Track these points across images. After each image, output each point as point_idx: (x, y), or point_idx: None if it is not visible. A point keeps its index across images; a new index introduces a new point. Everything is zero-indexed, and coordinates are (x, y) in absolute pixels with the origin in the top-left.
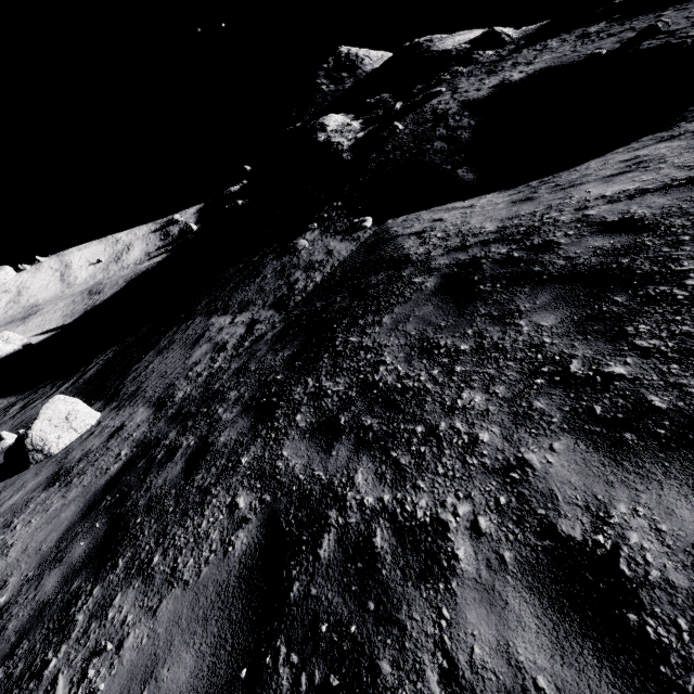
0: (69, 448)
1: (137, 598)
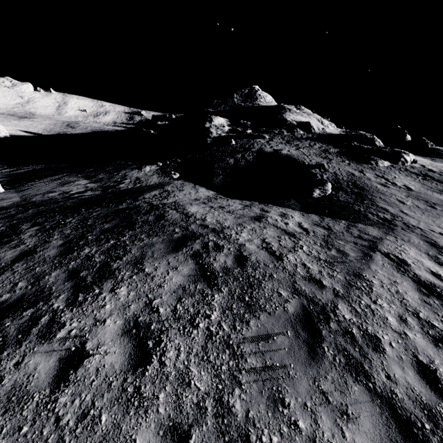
0: None
1: None
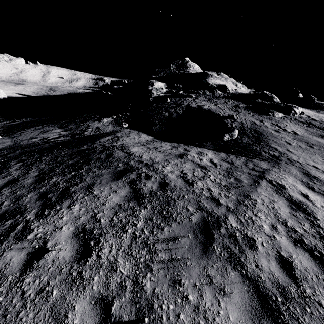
0: None
1: None
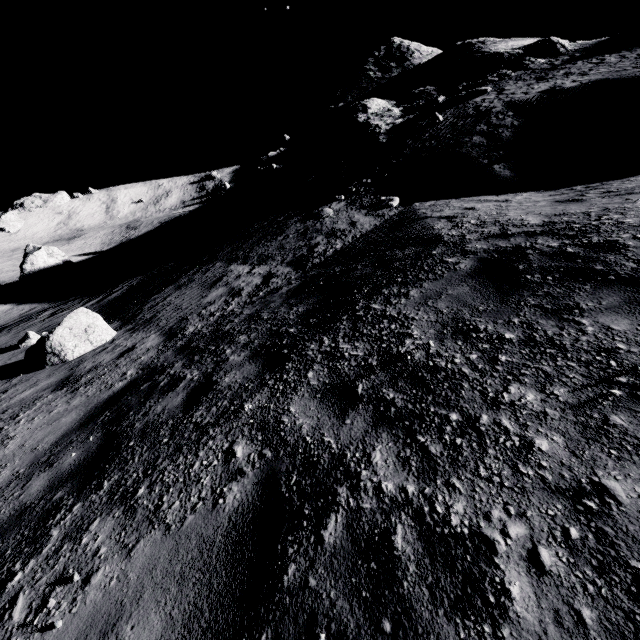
0: (83, 358)
1: (114, 529)
